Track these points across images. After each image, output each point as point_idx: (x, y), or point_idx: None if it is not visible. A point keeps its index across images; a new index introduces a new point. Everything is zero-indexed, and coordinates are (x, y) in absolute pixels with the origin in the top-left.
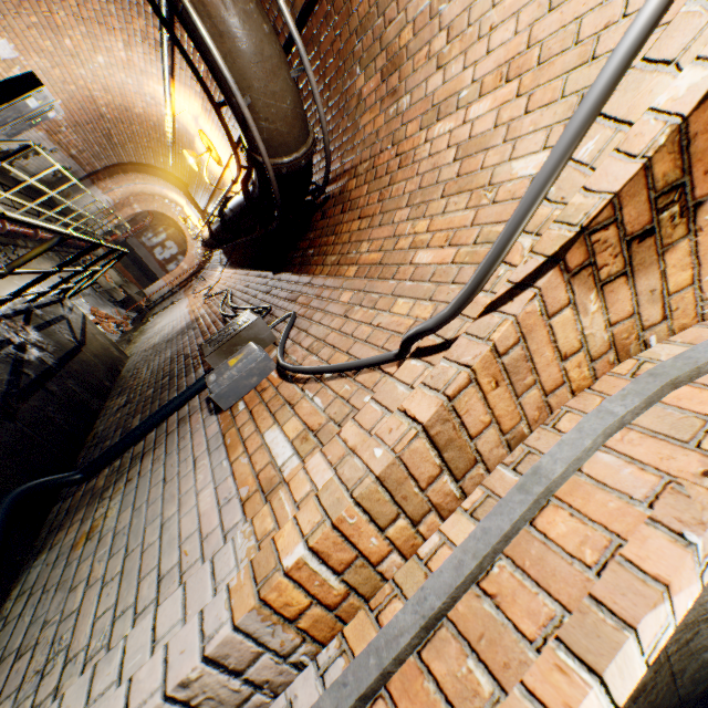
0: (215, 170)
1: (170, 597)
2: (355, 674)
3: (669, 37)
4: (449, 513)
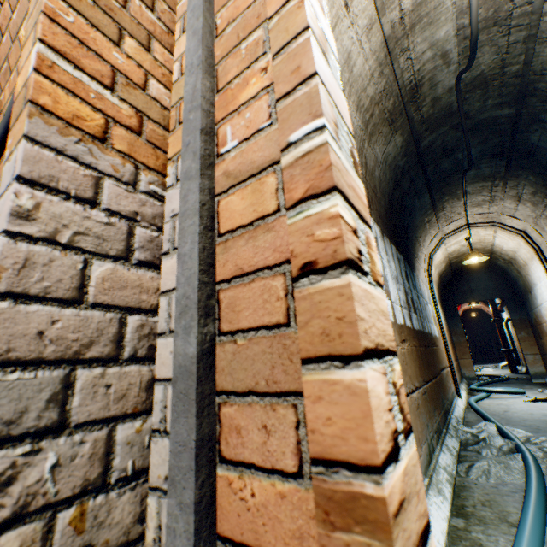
0: None
1: None
2: (189, 134)
3: None
4: (172, 49)
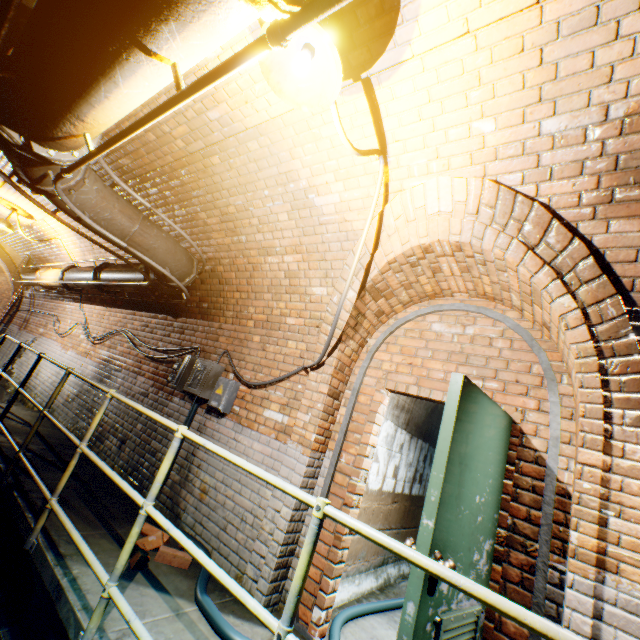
0: (20, 220)
1: (281, 469)
2: (335, 451)
3: (344, 273)
4: (339, 408)
